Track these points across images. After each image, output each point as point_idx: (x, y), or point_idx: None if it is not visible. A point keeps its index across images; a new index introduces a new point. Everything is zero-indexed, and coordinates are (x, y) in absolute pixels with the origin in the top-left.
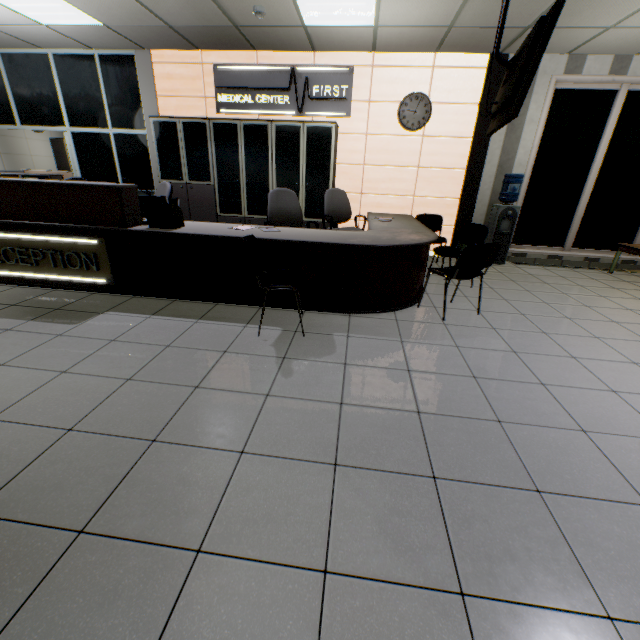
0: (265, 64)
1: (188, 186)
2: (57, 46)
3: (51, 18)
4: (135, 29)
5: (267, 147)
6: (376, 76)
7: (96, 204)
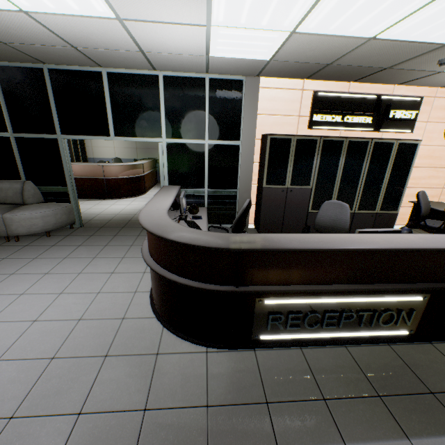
0: (354, 92)
1: (288, 190)
2: (175, 69)
3: (230, 51)
4: (290, 64)
5: (363, 158)
6: (435, 104)
7: (440, 263)
